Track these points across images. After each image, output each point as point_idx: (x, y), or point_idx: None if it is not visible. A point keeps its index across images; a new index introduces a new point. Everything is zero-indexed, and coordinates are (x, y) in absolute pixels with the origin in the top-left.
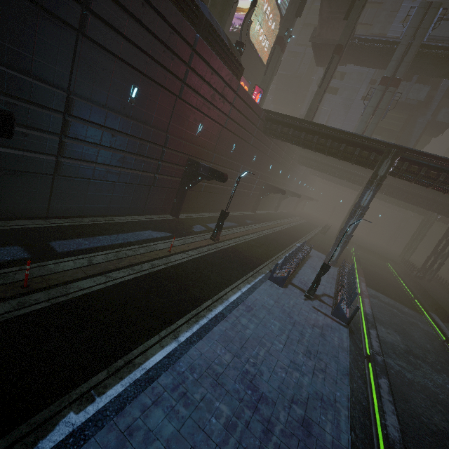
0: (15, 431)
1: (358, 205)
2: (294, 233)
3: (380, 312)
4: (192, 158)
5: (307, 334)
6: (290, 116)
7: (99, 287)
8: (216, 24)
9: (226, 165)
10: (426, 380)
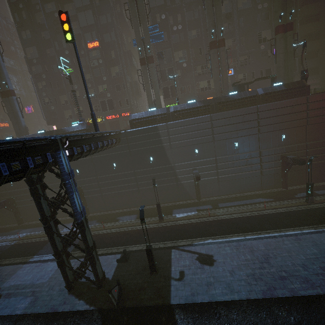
0: (202, 238)
1: None
2: None
3: None
4: (285, 153)
5: None
6: None
7: (227, 218)
8: (271, 89)
9: None
10: None
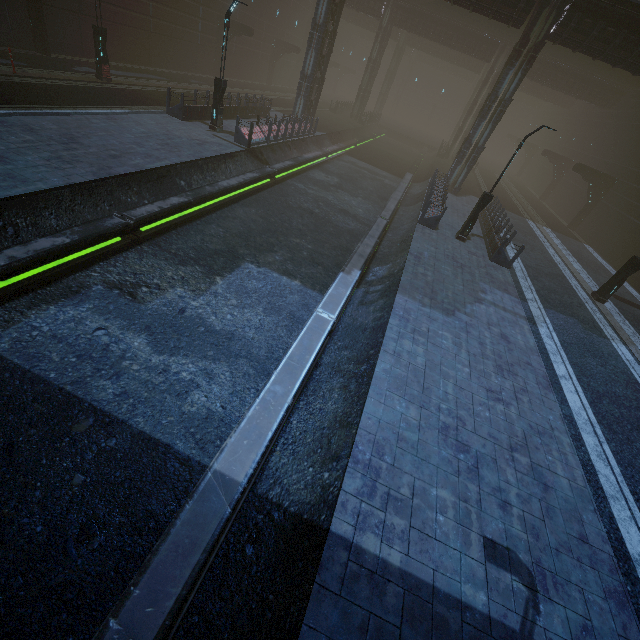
0: None
1: (314, 24)
2: (273, 103)
3: (339, 169)
4: None
5: (178, 140)
6: None
7: None
8: None
9: None
10: (329, 196)
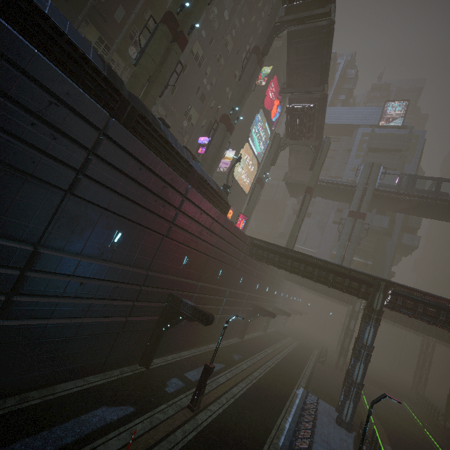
0: None
1: (361, 344)
2: (290, 369)
3: None
4: (174, 291)
5: None
6: (275, 244)
7: None
8: (206, 176)
9: (211, 293)
10: None
